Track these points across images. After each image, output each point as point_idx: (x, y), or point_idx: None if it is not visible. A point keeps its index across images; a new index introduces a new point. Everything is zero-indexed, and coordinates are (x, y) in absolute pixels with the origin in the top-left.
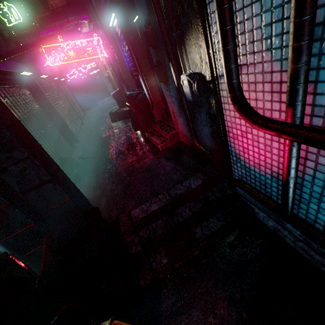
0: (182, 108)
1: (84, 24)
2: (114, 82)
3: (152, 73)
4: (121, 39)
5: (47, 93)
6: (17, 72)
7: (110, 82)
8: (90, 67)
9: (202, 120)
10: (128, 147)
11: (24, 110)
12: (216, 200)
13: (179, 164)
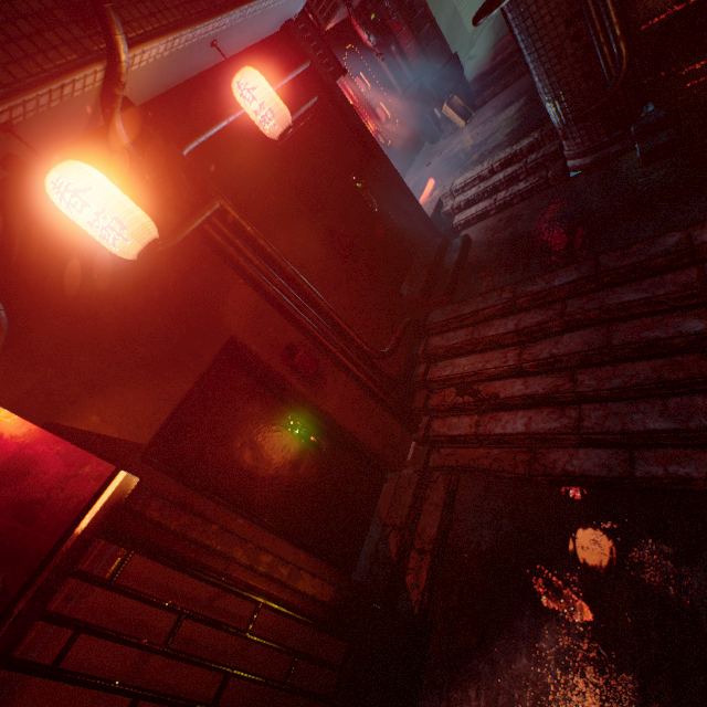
0: None
1: None
2: None
3: None
4: None
5: None
6: None
7: None
8: None
9: None
10: None
11: None
12: None
13: None
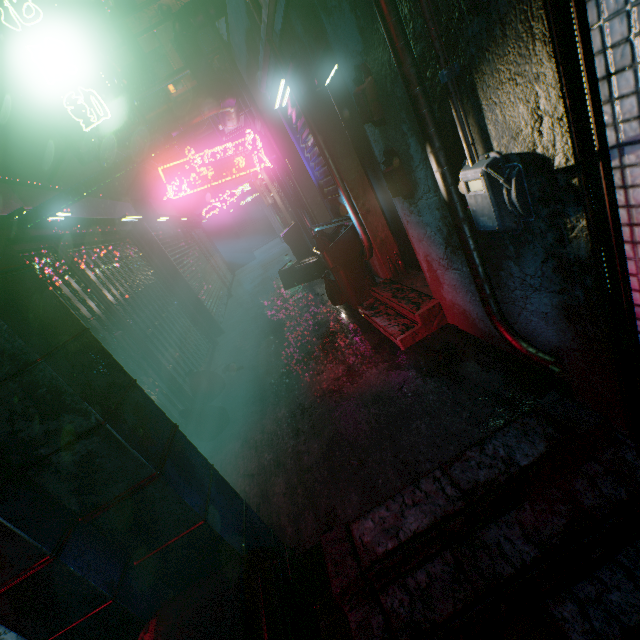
0: (455, 250)
1: (228, 115)
2: (284, 211)
3: (366, 182)
4: (297, 128)
5: (168, 247)
6: (117, 218)
7: (277, 213)
8: (241, 192)
9: (527, 276)
10: (324, 342)
11: (127, 285)
12: (610, 509)
13: (458, 388)
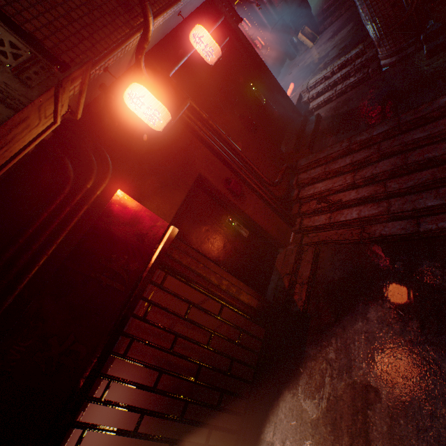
0: None
1: None
2: None
3: None
4: None
5: None
6: None
7: None
8: None
9: None
10: None
11: None
12: None
13: None
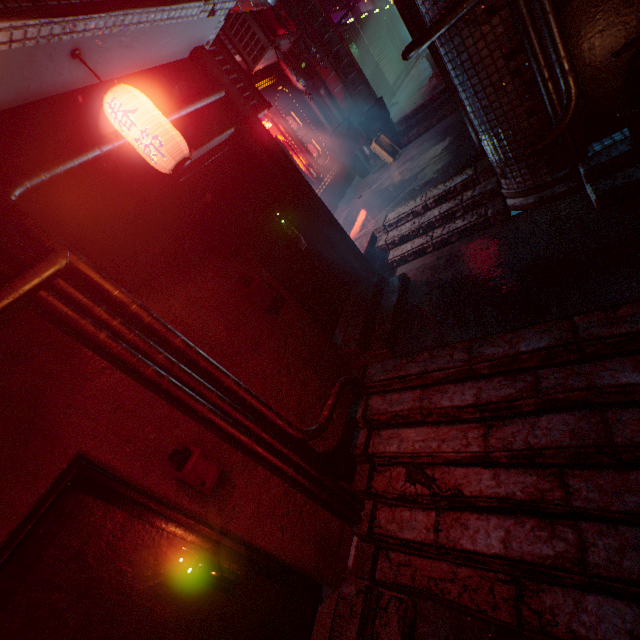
0: None
1: None
2: None
3: None
4: None
5: (366, 38)
6: (344, 23)
7: None
8: None
9: None
10: (431, 77)
11: None
12: None
13: None
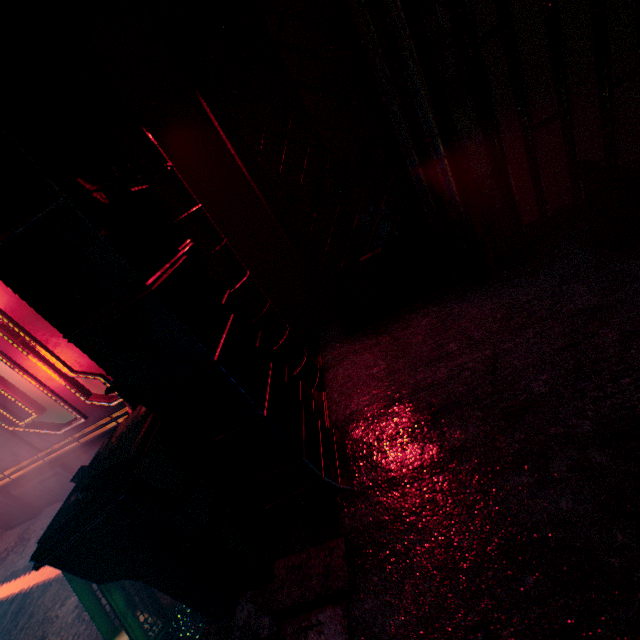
0: None
1: None
2: None
3: None
4: None
5: None
6: None
7: None
8: None
9: None
10: None
11: None
12: None
13: None
